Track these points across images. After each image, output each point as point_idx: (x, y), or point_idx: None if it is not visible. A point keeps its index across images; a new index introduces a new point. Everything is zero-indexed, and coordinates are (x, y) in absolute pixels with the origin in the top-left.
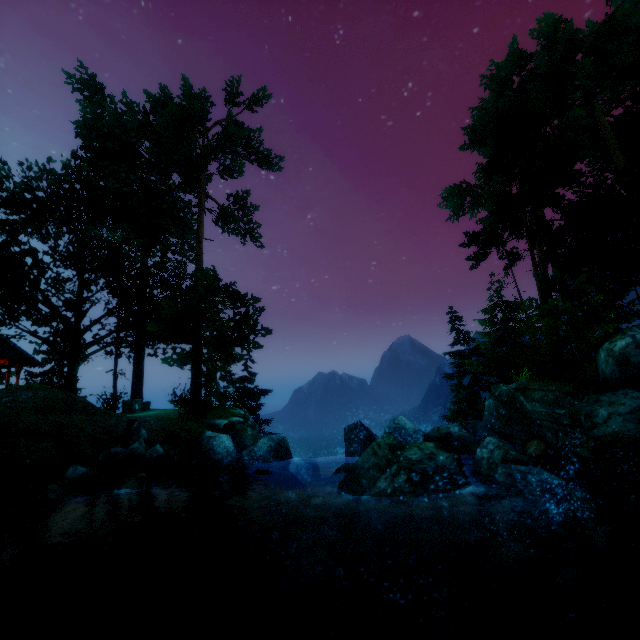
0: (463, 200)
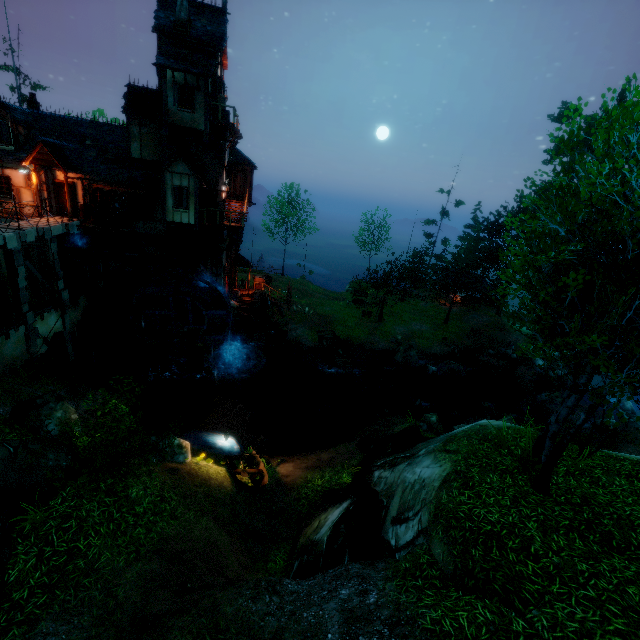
0: None
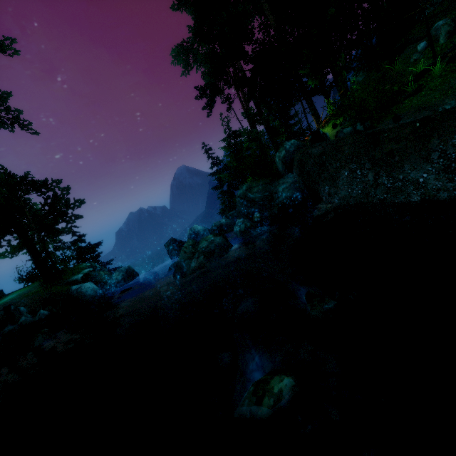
0: (188, 57)
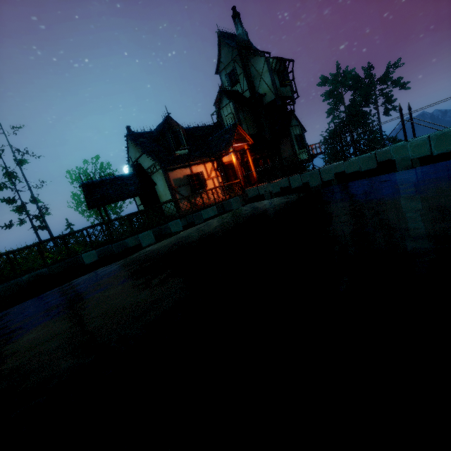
0: None
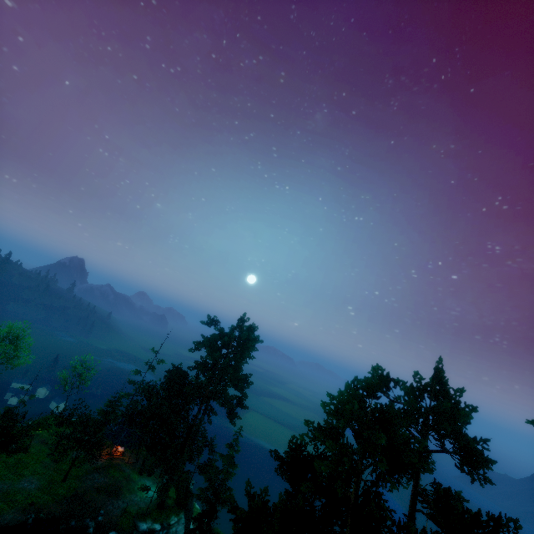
0: None
